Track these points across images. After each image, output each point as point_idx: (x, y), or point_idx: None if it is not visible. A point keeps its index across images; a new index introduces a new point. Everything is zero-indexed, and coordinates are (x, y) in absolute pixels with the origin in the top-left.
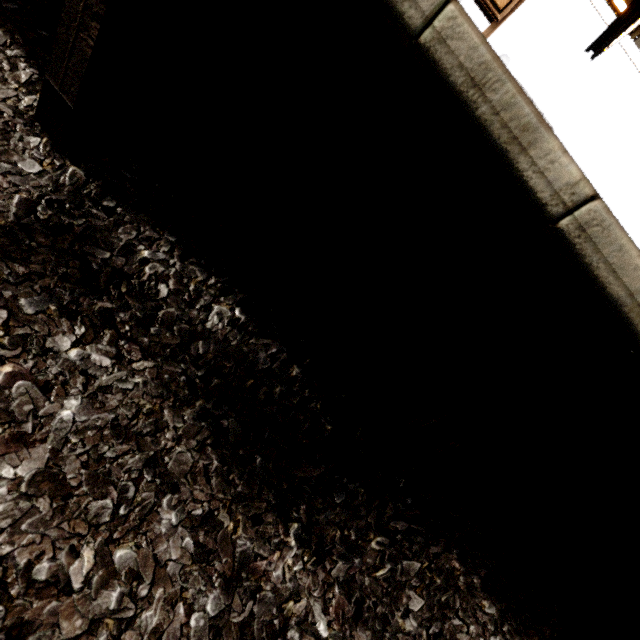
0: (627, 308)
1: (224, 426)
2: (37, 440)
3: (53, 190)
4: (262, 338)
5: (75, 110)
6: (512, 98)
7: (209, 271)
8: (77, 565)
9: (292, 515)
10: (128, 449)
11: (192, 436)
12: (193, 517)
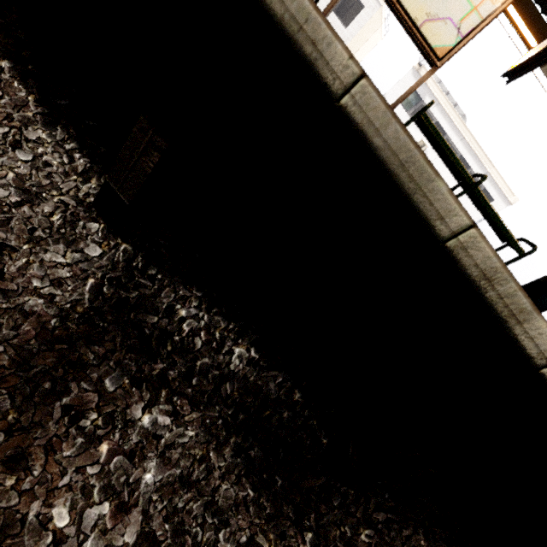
0: None
1: (252, 457)
2: (132, 505)
3: (111, 268)
4: (271, 370)
5: (130, 205)
6: (514, 292)
7: (228, 318)
8: None
9: (305, 524)
10: (192, 496)
11: (231, 471)
12: (241, 545)
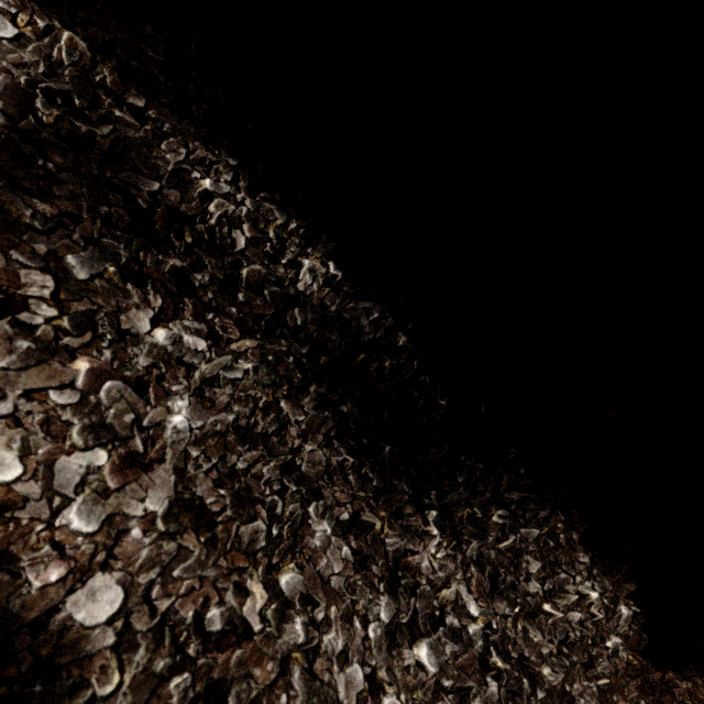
0: None
1: (345, 413)
2: (153, 460)
3: (46, 73)
4: (361, 301)
5: None
6: None
7: (287, 211)
8: (249, 604)
9: (424, 502)
10: (258, 456)
11: (316, 429)
12: (342, 523)
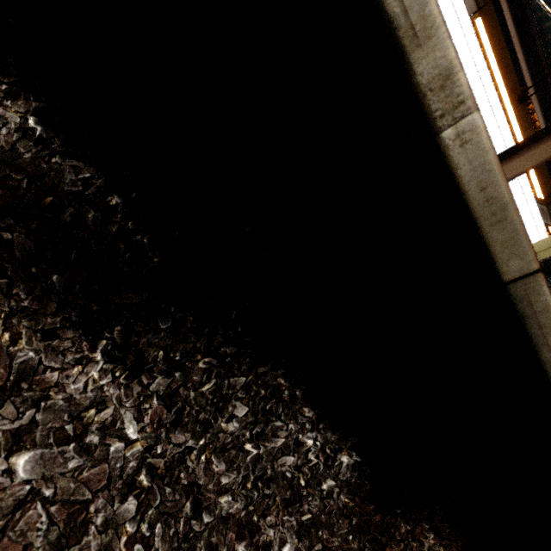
0: (402, 31)
1: (5, 238)
2: None
3: None
4: (70, 159)
5: None
6: None
7: None
8: None
9: (103, 335)
10: None
11: None
12: None
